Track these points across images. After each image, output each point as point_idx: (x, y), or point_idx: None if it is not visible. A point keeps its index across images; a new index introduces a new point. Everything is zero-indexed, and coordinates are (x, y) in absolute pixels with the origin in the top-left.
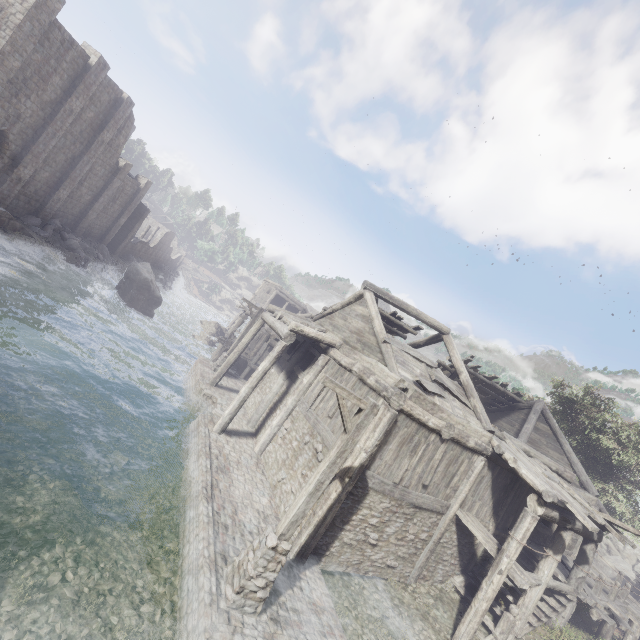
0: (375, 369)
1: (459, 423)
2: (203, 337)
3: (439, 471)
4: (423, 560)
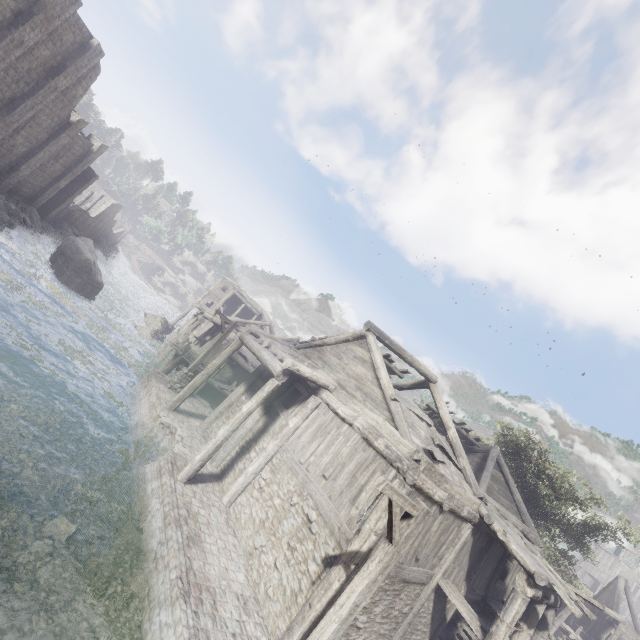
0: (383, 430)
1: (458, 492)
2: (147, 333)
3: (432, 542)
4: (401, 634)
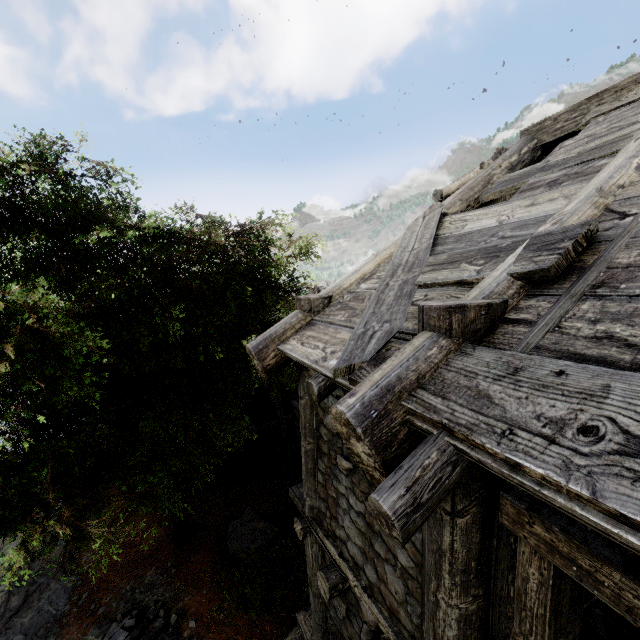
0: None
1: None
2: None
3: None
4: None
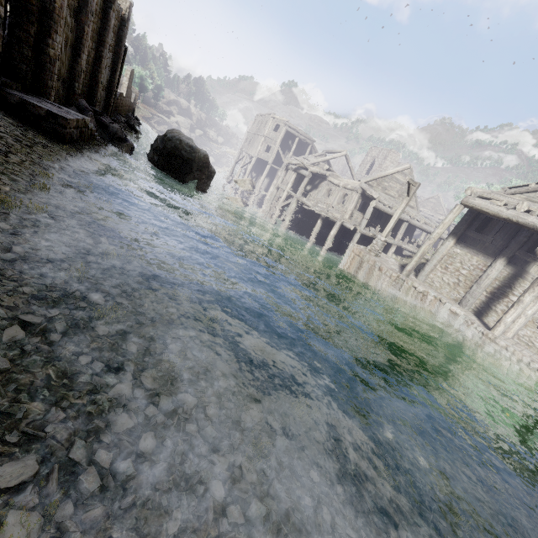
0: None
1: None
2: (252, 200)
3: None
4: None
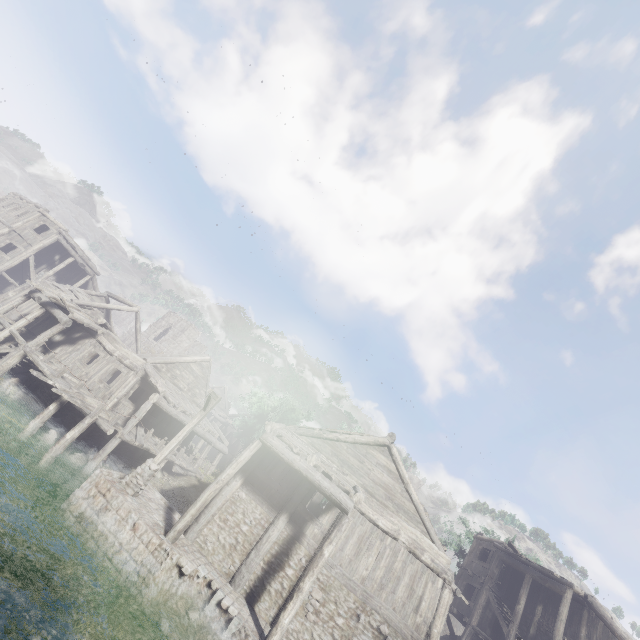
0: (424, 544)
1: None
2: None
3: None
4: None
